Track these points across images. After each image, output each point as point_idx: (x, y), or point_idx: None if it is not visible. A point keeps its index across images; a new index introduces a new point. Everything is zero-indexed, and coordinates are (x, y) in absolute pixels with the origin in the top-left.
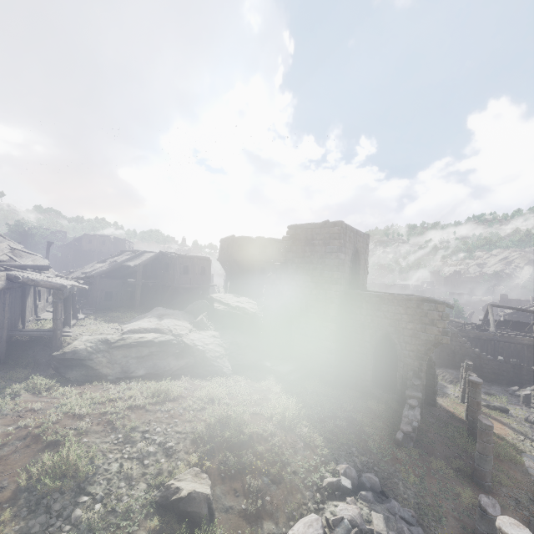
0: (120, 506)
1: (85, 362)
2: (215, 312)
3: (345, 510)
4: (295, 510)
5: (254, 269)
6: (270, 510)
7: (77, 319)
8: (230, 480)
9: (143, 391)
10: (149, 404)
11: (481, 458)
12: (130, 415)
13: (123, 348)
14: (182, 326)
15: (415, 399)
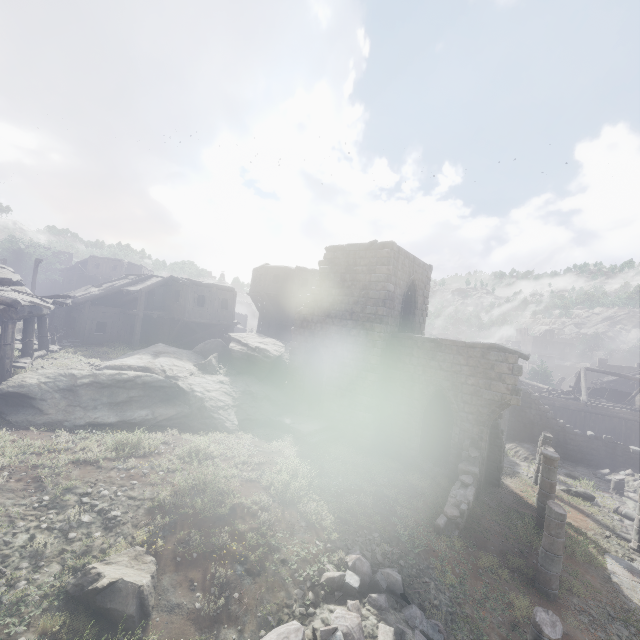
0: (8, 596)
1: (36, 401)
2: (231, 354)
3: (341, 618)
4: (272, 614)
5: (291, 307)
6: (236, 612)
7: (47, 350)
8: (188, 566)
9: (104, 443)
10: (106, 459)
11: (547, 557)
12: (71, 471)
13: (93, 387)
14: (182, 367)
15: (470, 475)
